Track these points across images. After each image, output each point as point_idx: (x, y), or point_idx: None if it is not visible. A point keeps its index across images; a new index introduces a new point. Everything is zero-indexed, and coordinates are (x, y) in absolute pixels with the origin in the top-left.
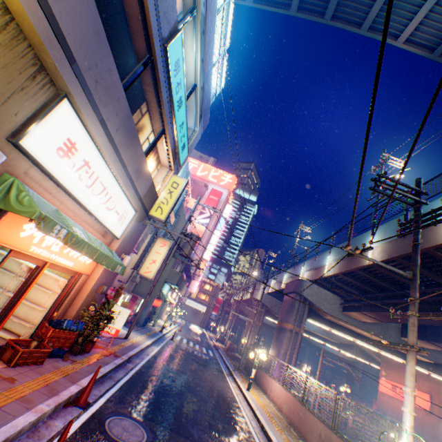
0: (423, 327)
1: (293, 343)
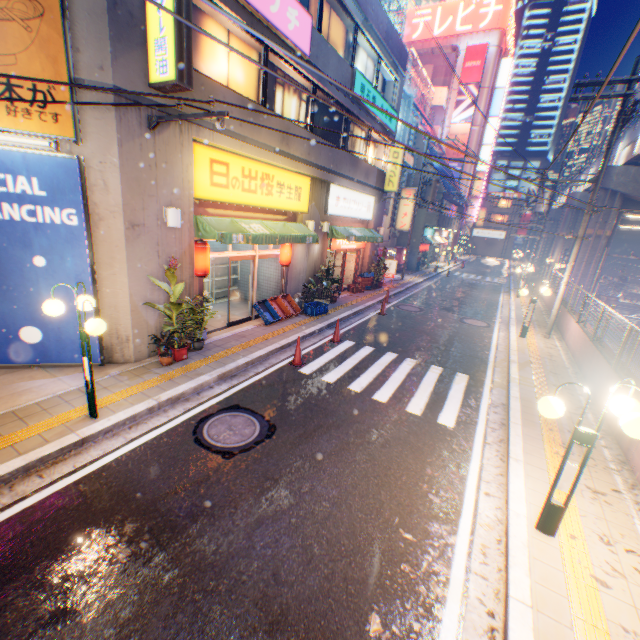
0: None
1: (592, 250)
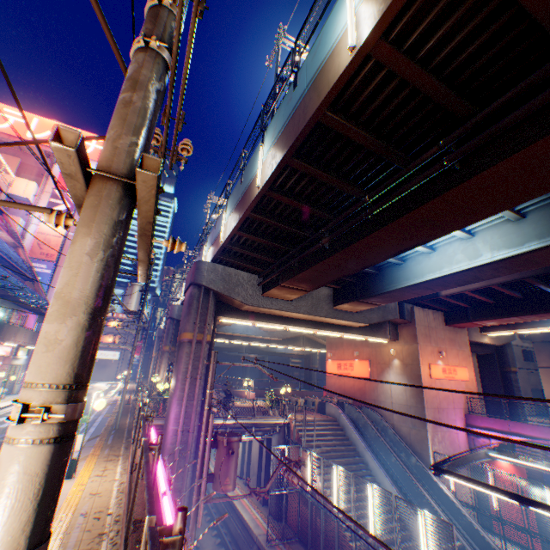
0: (354, 286)
1: (197, 359)
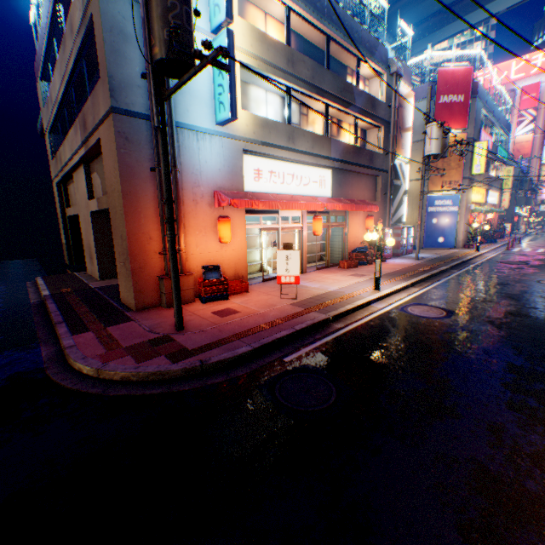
0: None
1: None
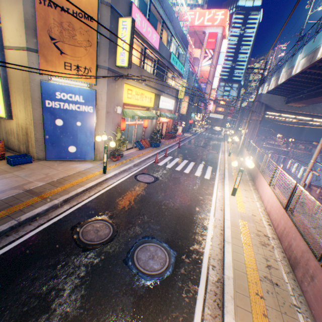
0: None
1: (254, 125)
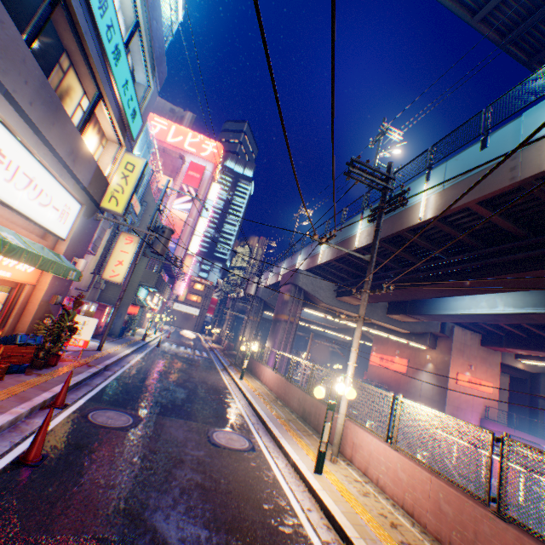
0: (405, 304)
1: (288, 333)
